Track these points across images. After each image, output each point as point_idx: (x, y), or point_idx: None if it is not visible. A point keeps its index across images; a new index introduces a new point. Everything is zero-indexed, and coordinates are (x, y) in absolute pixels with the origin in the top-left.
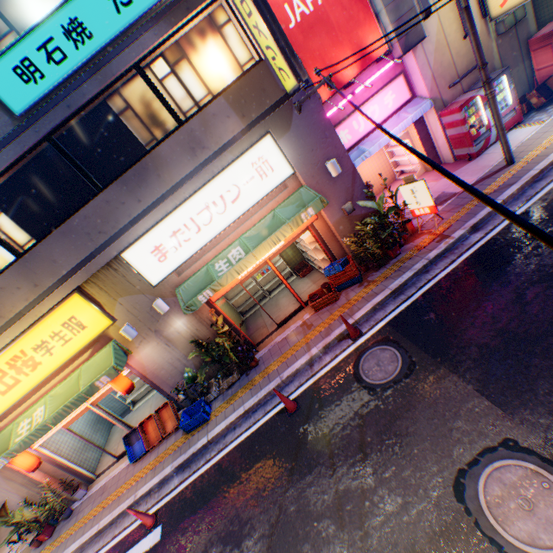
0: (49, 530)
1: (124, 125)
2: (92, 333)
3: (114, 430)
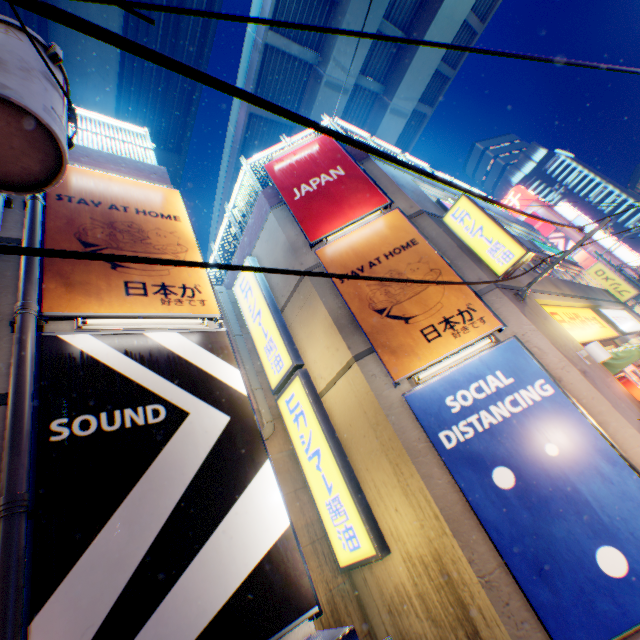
0: None
1: None
2: (609, 332)
3: None
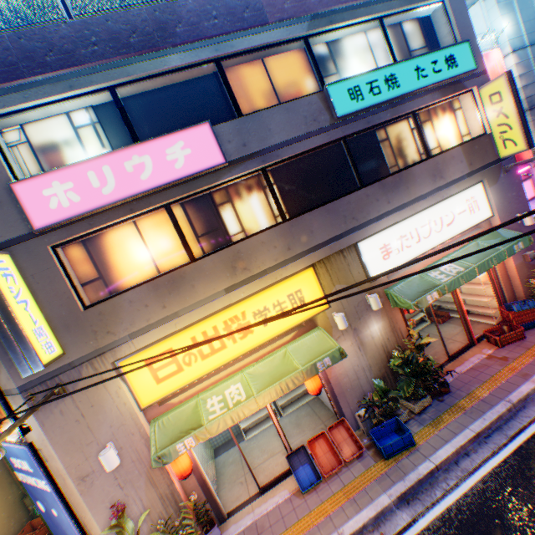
0: None
1: (379, 149)
2: (306, 313)
3: (221, 462)
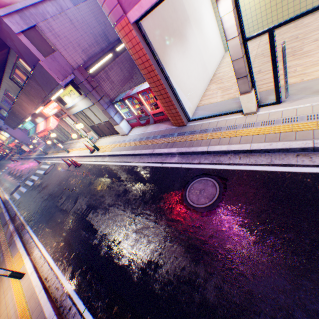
0: (18, 153)
1: None
2: (6, 138)
3: None
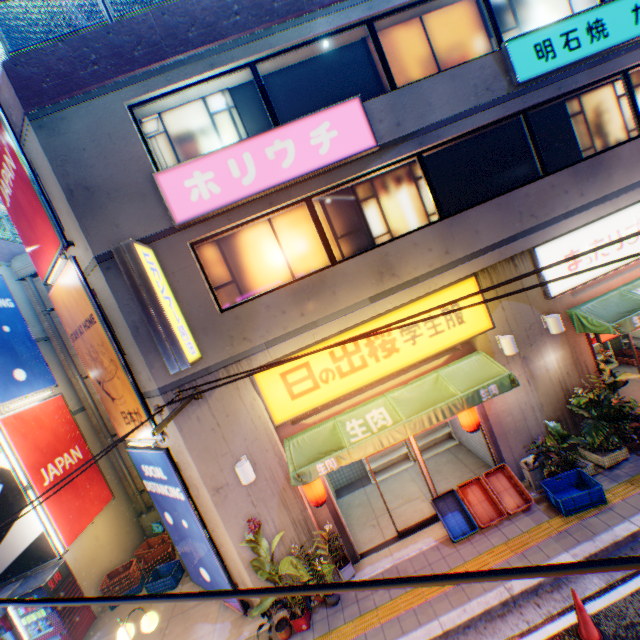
0: (307, 615)
1: (568, 127)
2: (463, 333)
3: (345, 503)
